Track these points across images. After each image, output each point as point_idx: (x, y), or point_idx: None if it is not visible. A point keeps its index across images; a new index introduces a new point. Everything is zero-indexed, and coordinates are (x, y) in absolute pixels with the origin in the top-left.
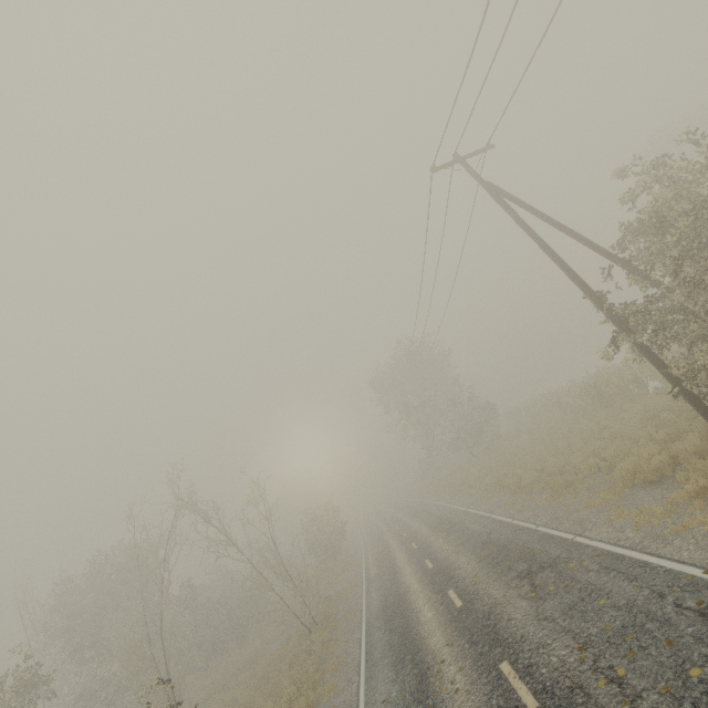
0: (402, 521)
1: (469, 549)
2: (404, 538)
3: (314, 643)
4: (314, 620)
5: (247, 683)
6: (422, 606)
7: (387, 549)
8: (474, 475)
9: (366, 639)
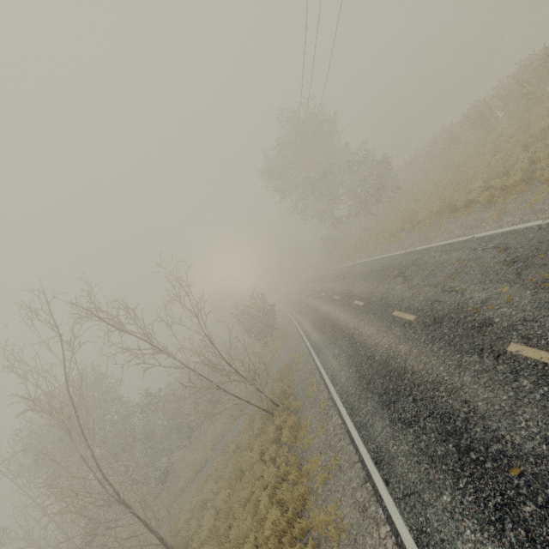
0: (325, 289)
1: (478, 279)
2: (338, 300)
3: (282, 434)
4: (273, 402)
5: (222, 470)
6: (452, 379)
7: (323, 314)
8: (392, 224)
9: (360, 433)
